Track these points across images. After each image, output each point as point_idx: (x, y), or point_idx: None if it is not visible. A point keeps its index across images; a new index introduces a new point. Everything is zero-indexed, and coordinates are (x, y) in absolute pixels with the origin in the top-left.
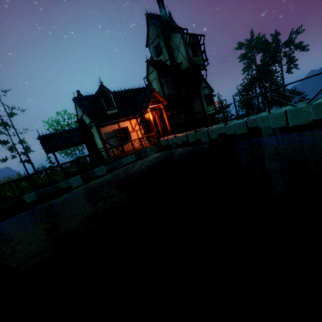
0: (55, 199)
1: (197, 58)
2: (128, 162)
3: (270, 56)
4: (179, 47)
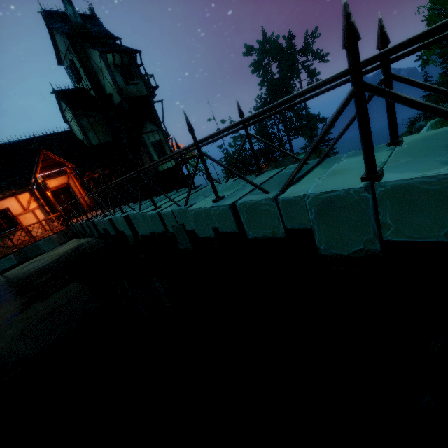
0: None
1: (136, 86)
2: (2, 270)
3: (286, 67)
4: (102, 69)
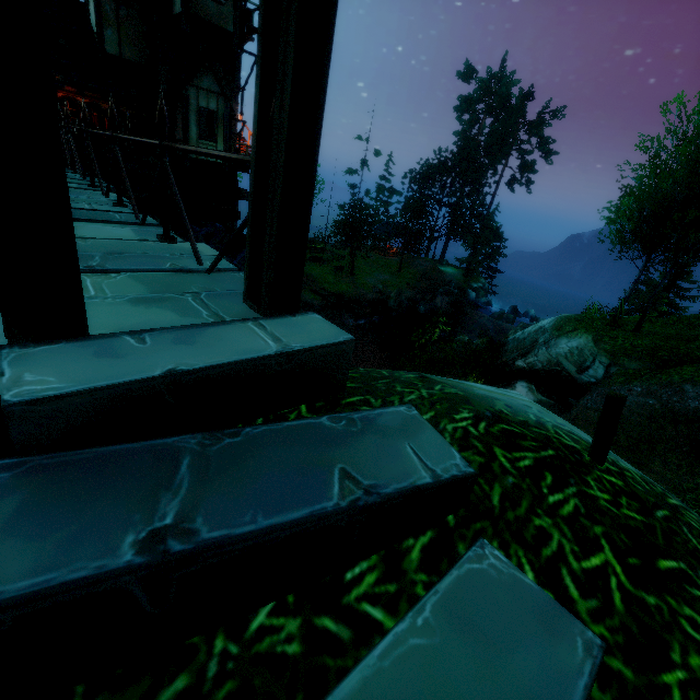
0: None
1: (219, 7)
2: None
3: (498, 133)
4: None
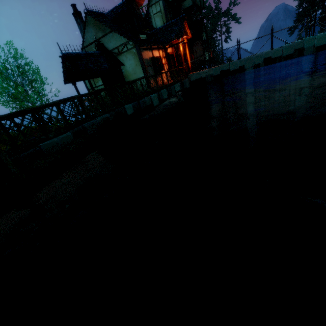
0: (153, 112)
1: None
2: (177, 90)
3: (213, 23)
4: None
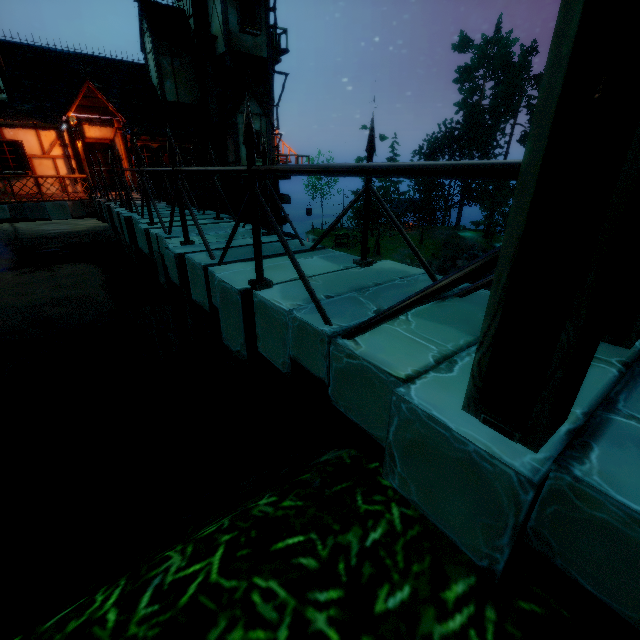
0: None
1: (254, 39)
2: None
3: (503, 93)
4: None
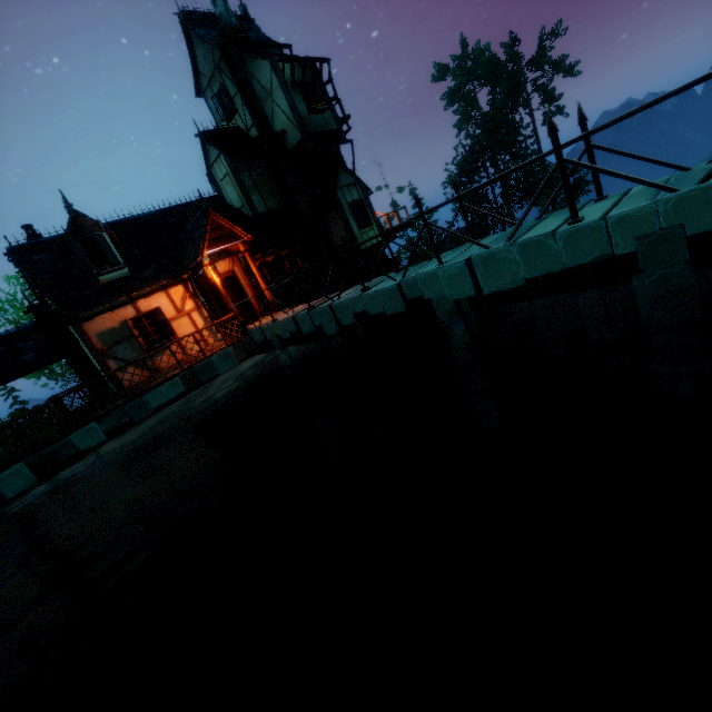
0: None
1: (322, 116)
2: (166, 401)
3: (506, 91)
4: (272, 92)
